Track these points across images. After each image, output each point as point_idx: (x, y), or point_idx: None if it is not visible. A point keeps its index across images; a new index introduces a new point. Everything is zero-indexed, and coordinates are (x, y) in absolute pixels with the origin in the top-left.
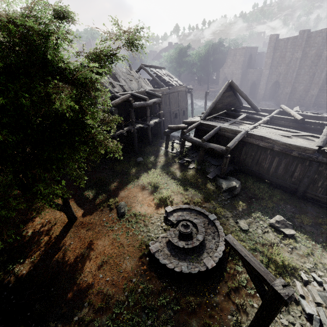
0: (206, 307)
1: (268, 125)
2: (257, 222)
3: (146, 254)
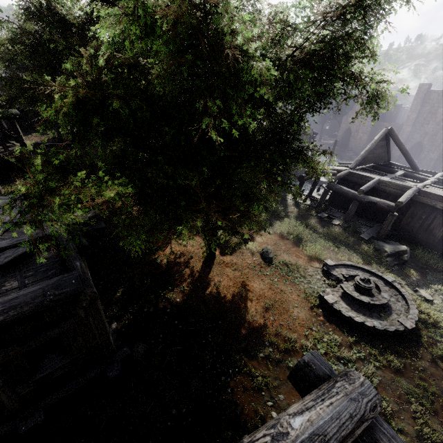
0: (412, 369)
1: (441, 187)
2: (440, 294)
3: (317, 306)
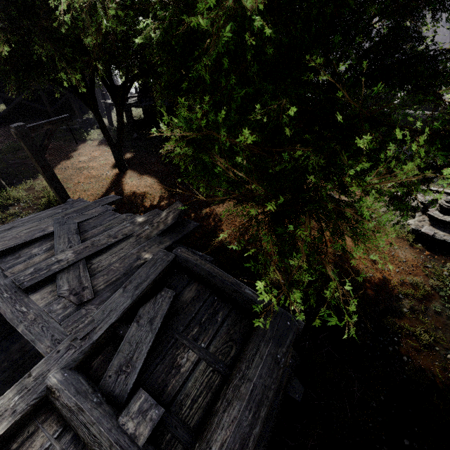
0: None
1: None
2: None
3: (414, 241)
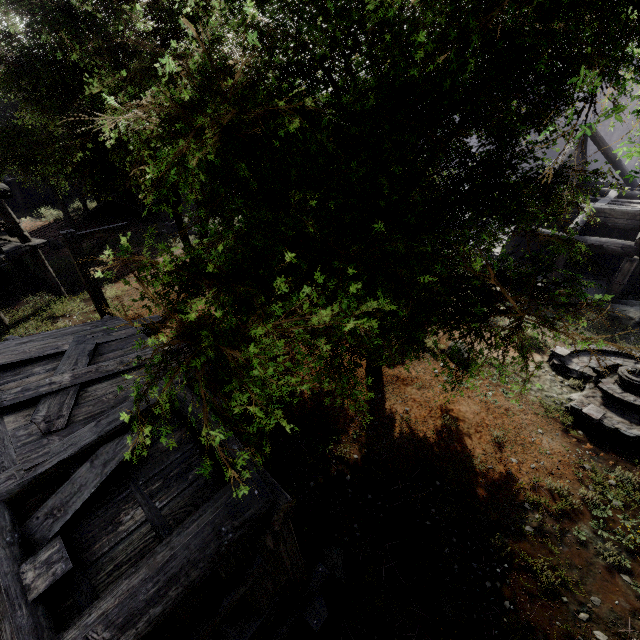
0: None
1: None
2: None
3: (572, 426)
